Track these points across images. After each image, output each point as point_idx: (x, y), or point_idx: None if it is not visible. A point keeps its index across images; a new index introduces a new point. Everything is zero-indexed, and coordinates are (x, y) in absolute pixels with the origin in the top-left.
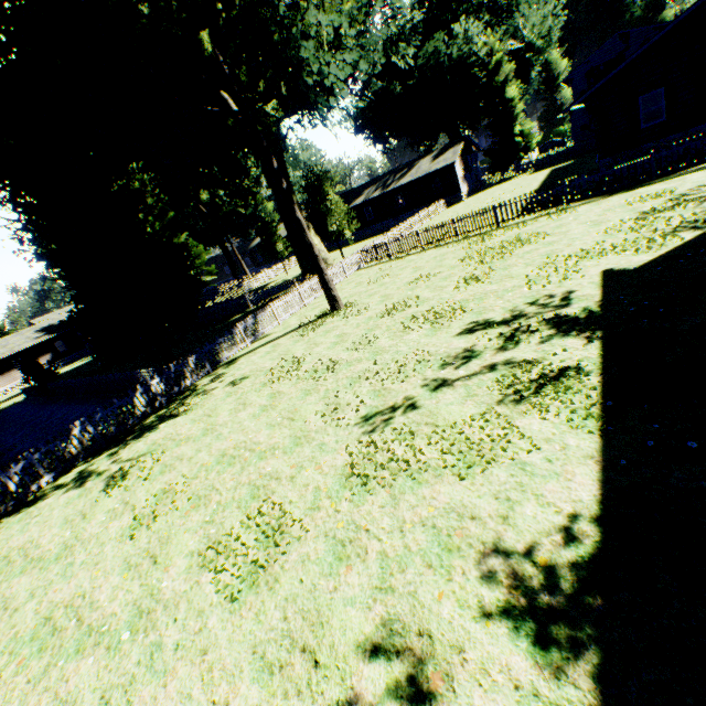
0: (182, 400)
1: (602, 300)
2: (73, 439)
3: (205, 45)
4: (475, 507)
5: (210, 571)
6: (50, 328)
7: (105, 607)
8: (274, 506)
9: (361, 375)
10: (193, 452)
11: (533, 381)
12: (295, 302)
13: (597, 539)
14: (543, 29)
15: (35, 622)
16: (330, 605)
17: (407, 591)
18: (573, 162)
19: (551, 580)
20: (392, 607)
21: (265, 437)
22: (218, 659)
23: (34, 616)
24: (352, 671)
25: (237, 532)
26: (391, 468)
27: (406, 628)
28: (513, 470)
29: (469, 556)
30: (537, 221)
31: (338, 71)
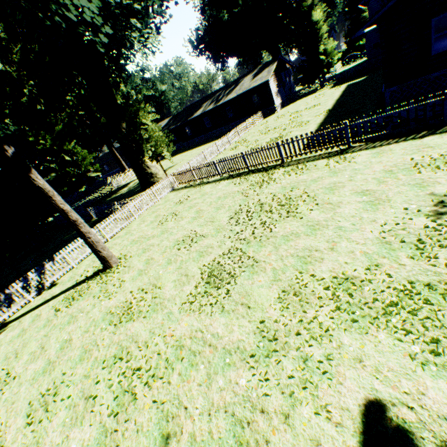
0: None
1: None
2: None
3: None
4: None
5: None
6: None
7: None
8: None
9: None
10: None
11: None
12: None
13: None
14: None
15: None
16: None
17: None
18: (365, 79)
19: None
20: None
21: None
22: None
23: None
24: None
25: None
26: None
27: None
28: None
29: None
30: (316, 165)
31: (87, 2)
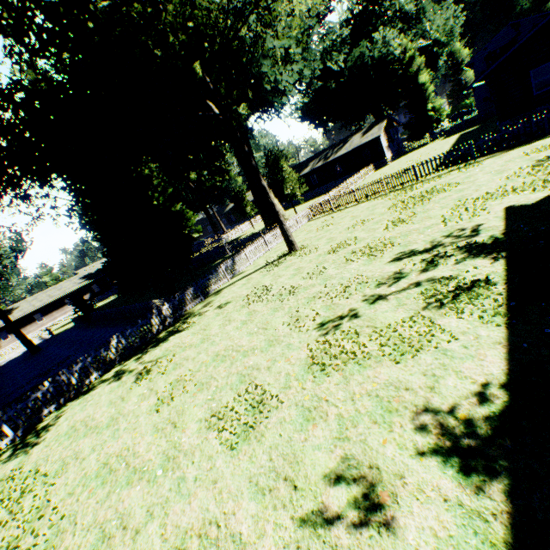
0: (184, 320)
1: (505, 229)
2: (112, 348)
3: (197, 72)
4: (408, 382)
5: (214, 431)
6: (89, 275)
7: (143, 455)
8: (256, 387)
9: (315, 295)
10: (195, 354)
11: (450, 291)
12: (261, 247)
13: (505, 400)
14: (446, 28)
15: (97, 466)
16: (302, 450)
17: (359, 439)
18: (478, 127)
19: (469, 429)
20: (348, 450)
21: (246, 341)
22: (225, 486)
23: (96, 462)
24: (321, 492)
25: (231, 405)
26: (342, 358)
27: (360, 463)
28: (437, 355)
29: (405, 415)
30: (450, 174)
31: (288, 78)
